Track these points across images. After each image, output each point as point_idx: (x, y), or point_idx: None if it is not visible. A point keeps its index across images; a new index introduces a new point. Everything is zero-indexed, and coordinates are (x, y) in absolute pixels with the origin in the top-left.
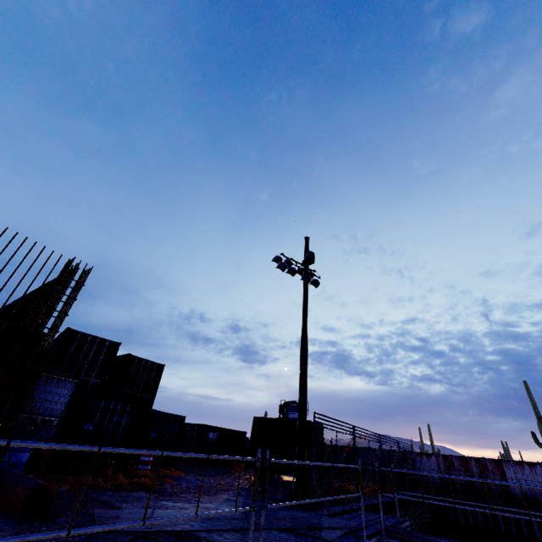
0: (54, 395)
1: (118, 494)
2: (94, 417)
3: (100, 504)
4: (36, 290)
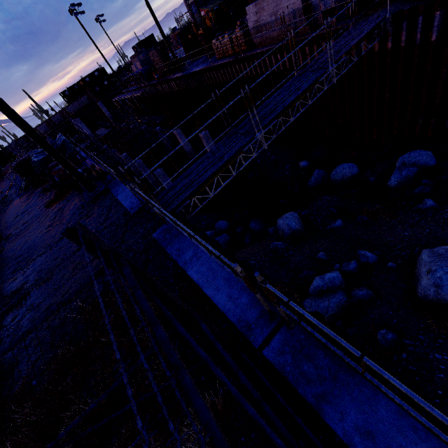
0: None
1: None
2: None
3: None
4: None
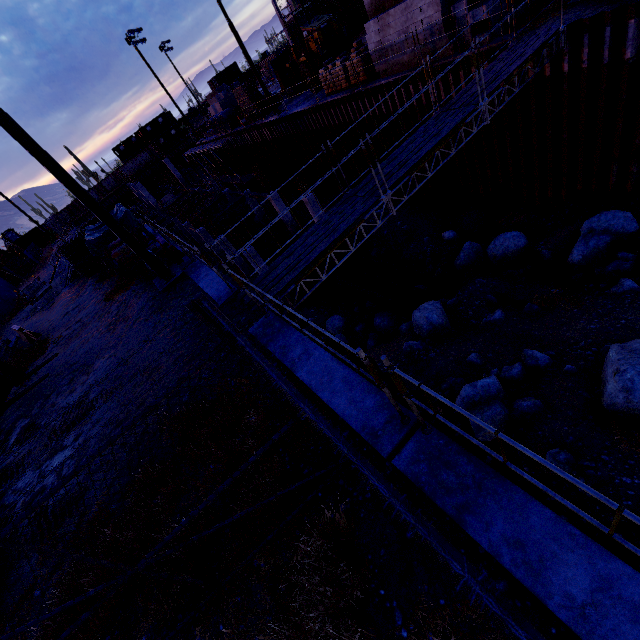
0: None
1: None
2: None
3: None
4: None
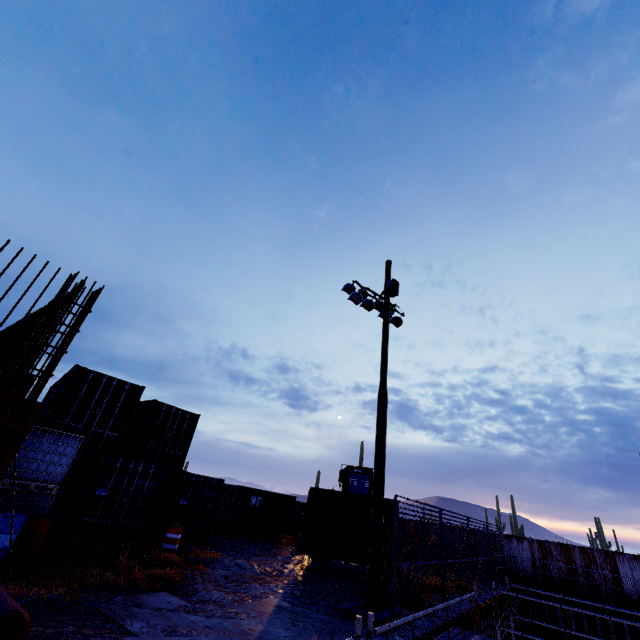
0: (53, 455)
1: (131, 599)
2: (108, 480)
3: (103, 622)
4: (32, 314)
